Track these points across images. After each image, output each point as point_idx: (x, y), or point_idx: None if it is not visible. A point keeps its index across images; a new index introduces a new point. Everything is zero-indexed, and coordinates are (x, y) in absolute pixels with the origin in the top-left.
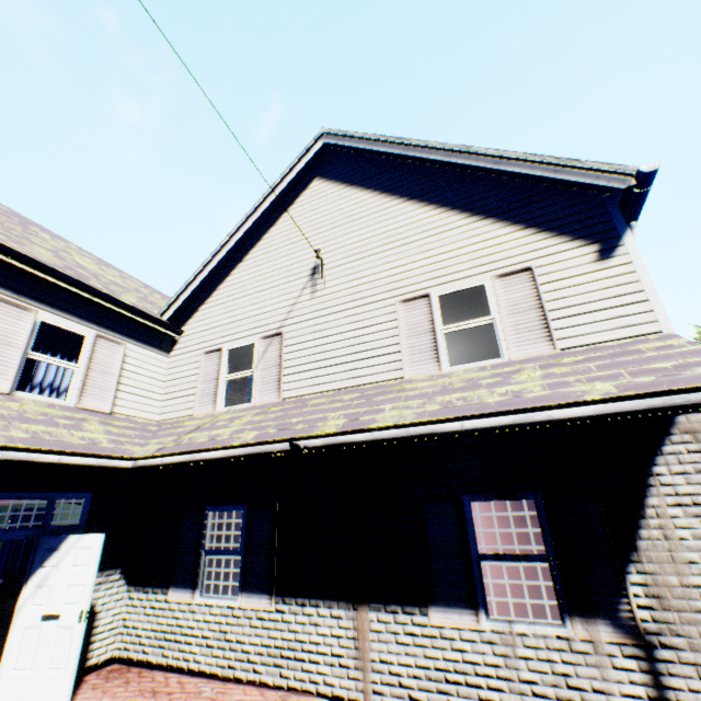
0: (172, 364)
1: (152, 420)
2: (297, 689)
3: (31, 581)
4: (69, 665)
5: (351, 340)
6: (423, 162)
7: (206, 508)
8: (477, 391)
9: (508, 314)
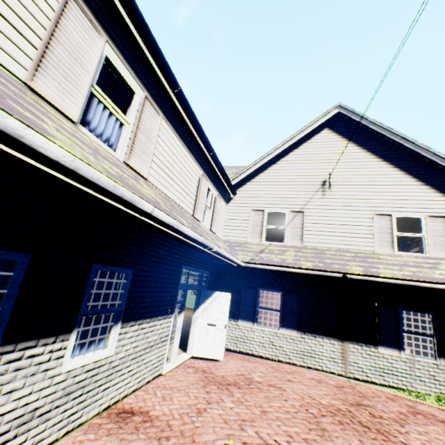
0: (229, 210)
1: (221, 238)
2: (311, 367)
3: (199, 308)
4: (222, 345)
5: (345, 226)
6: (394, 142)
7: (258, 288)
8: (424, 269)
9: (431, 235)
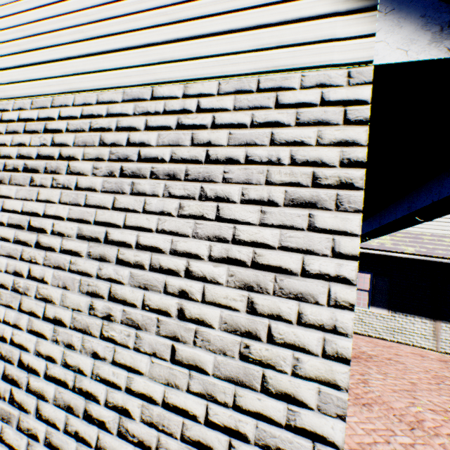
0: None
1: None
2: (402, 342)
3: None
4: None
5: None
6: None
7: None
8: None
9: None
